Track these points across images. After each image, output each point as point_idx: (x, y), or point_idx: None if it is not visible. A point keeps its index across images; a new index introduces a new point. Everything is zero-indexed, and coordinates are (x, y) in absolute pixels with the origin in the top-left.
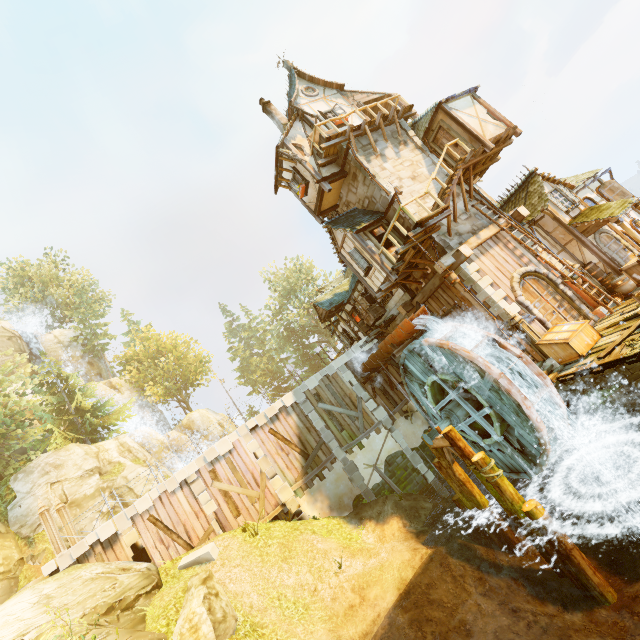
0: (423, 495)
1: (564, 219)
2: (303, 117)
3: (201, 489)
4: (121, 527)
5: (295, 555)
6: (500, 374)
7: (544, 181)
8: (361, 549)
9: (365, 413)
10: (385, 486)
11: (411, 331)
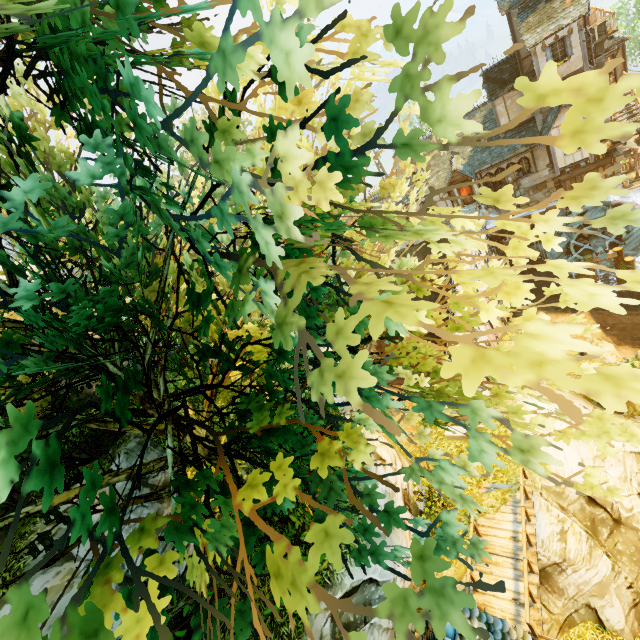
0: None
1: None
2: None
3: None
4: None
5: None
6: None
7: None
8: None
9: None
10: None
11: None
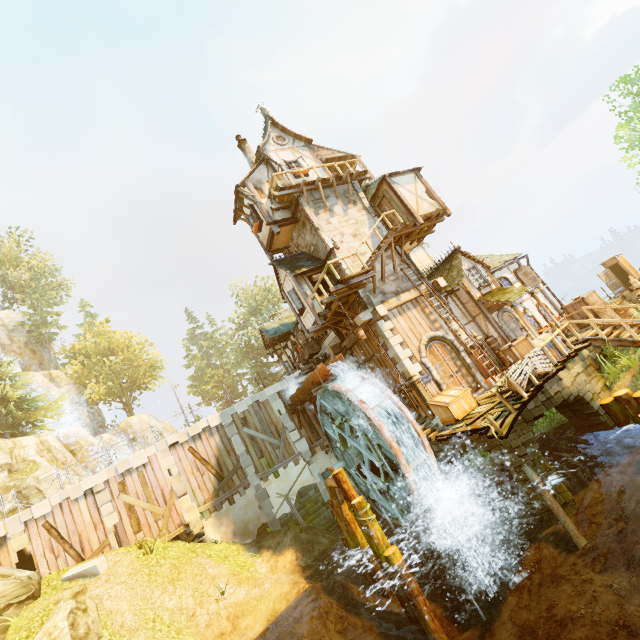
0: (325, 530)
1: (475, 295)
2: (269, 162)
3: (106, 500)
4: (12, 531)
5: (183, 577)
6: (383, 427)
7: (466, 258)
8: (249, 578)
9: (287, 443)
10: (293, 517)
11: (327, 374)
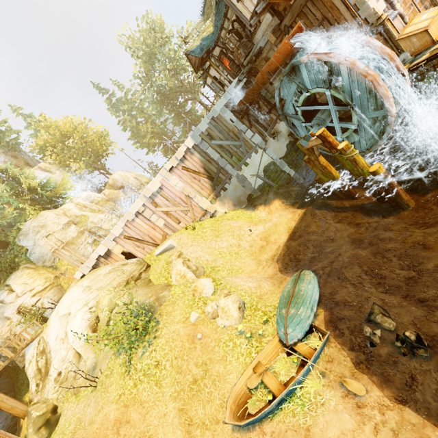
0: (290, 184)
1: None
2: None
3: (150, 214)
4: (110, 246)
5: (222, 233)
6: (371, 72)
7: None
8: (260, 220)
9: (245, 141)
10: (265, 185)
11: (288, 53)
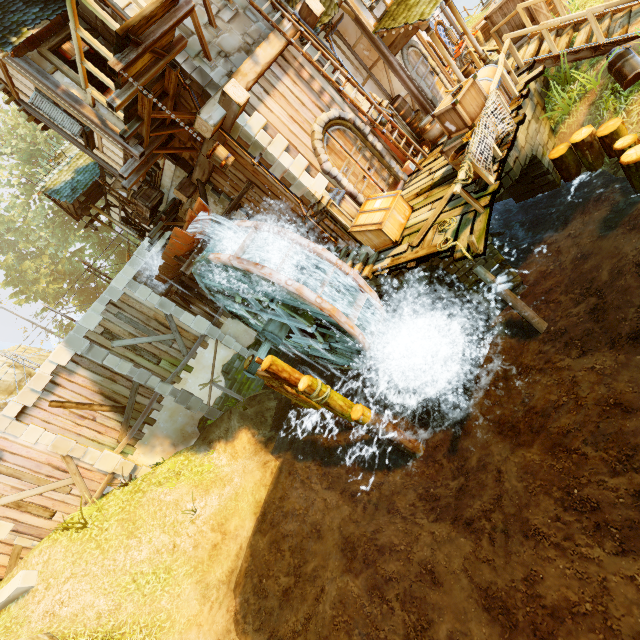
0: (267, 391)
1: (368, 22)
2: None
3: None
4: None
5: (142, 524)
6: (312, 296)
7: None
8: (214, 481)
9: (183, 331)
10: (229, 395)
11: (193, 240)
